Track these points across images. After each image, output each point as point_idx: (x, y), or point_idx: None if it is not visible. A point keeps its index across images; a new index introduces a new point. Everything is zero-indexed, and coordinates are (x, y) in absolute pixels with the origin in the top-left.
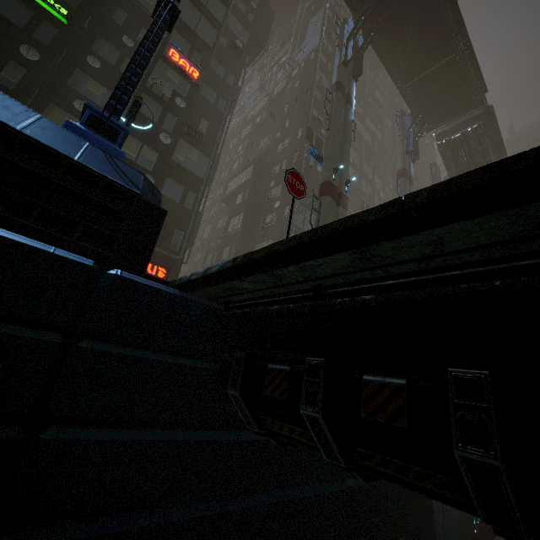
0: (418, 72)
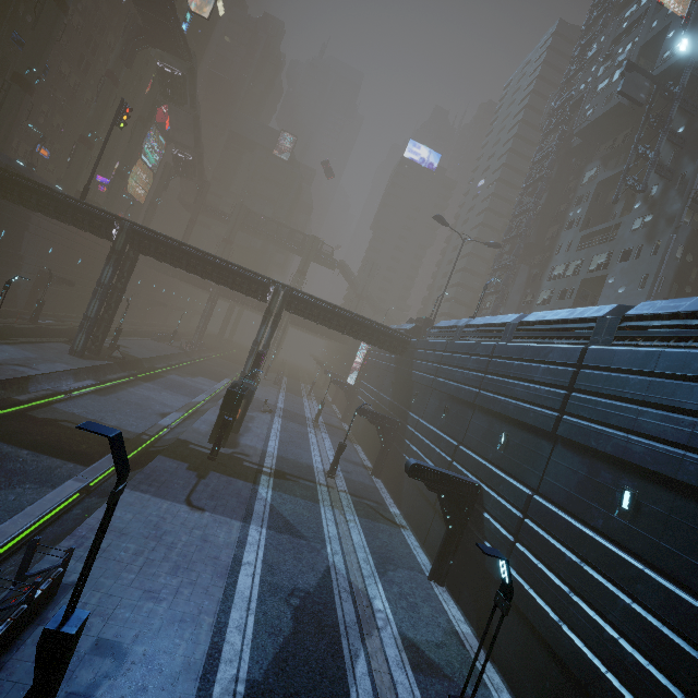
0: (145, 9)
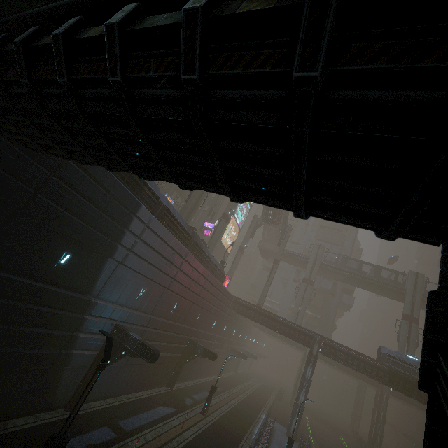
0: None
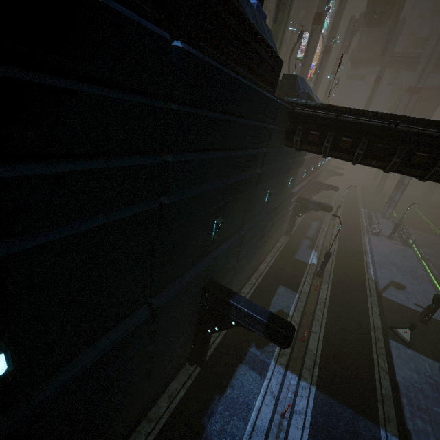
0: None
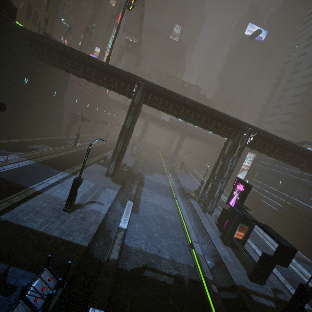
0: None
